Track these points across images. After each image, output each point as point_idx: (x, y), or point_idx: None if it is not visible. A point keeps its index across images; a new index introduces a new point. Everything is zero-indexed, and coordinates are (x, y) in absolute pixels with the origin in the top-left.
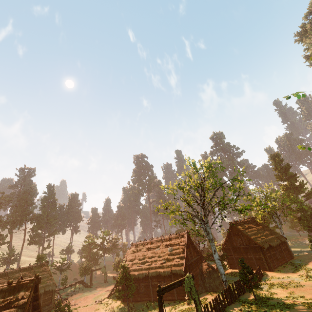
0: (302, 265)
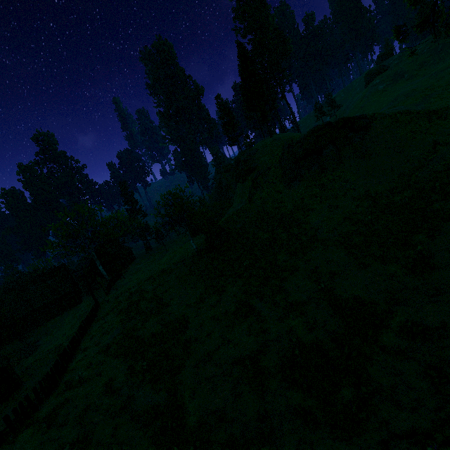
0: (141, 260)
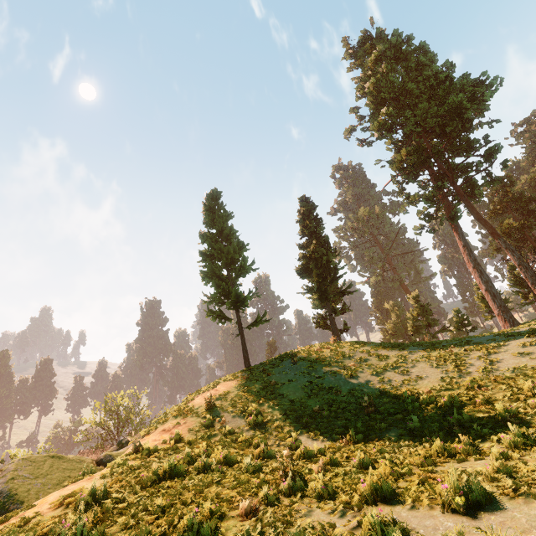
0: None
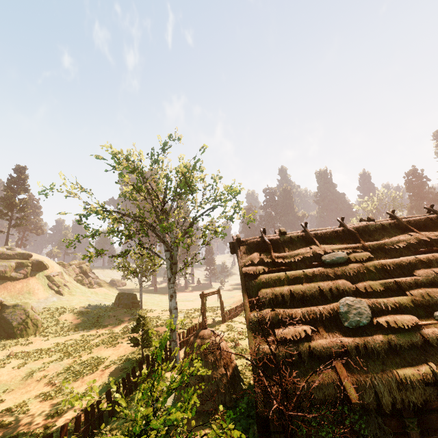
0: None
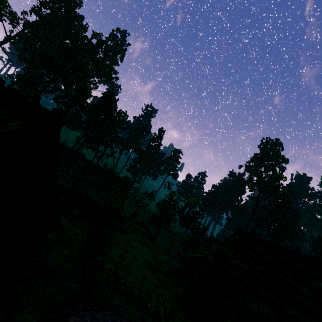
0: None
